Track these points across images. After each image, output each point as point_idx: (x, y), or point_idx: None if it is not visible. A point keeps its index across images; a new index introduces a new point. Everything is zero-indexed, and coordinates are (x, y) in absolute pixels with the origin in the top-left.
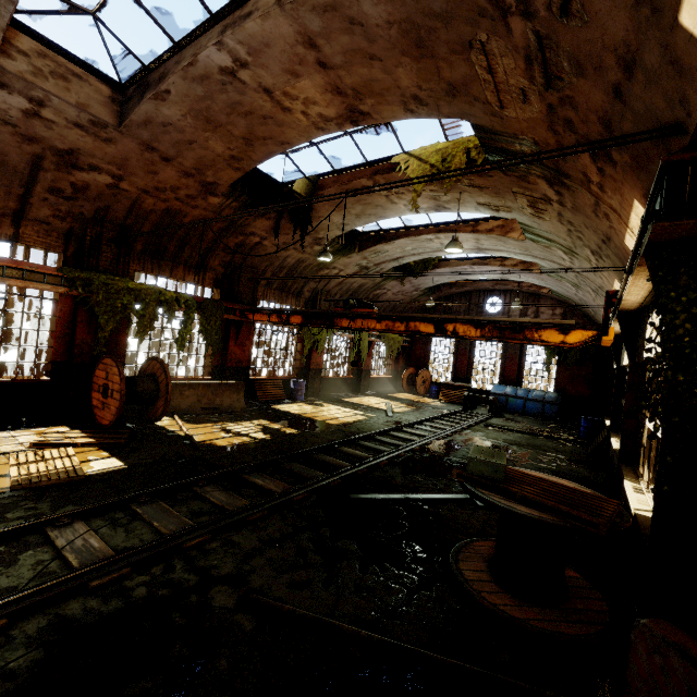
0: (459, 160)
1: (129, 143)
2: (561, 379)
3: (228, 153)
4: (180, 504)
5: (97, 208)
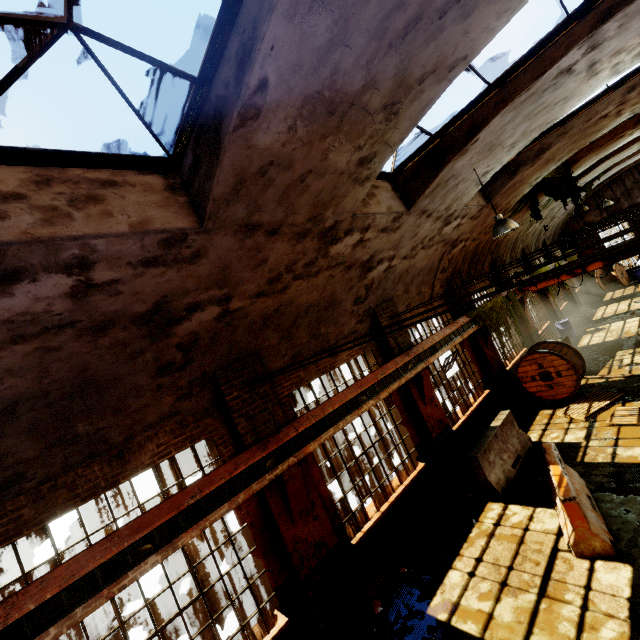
0: None
1: (486, 211)
2: None
3: (536, 177)
4: None
5: (452, 268)
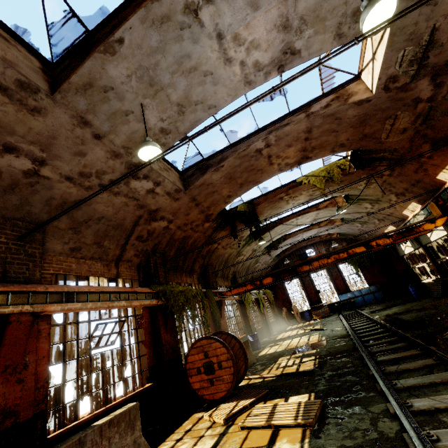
0: (336, 171)
1: (185, 199)
2: (368, 278)
3: (227, 194)
4: (405, 378)
5: (154, 244)
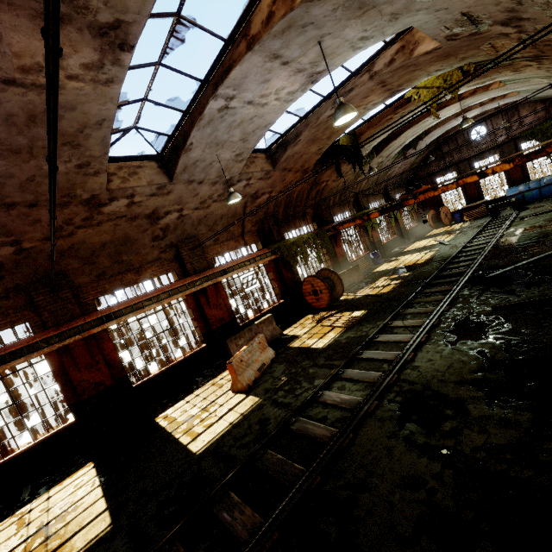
0: (456, 76)
1: (276, 173)
2: None
3: (317, 149)
4: (416, 307)
5: (264, 212)
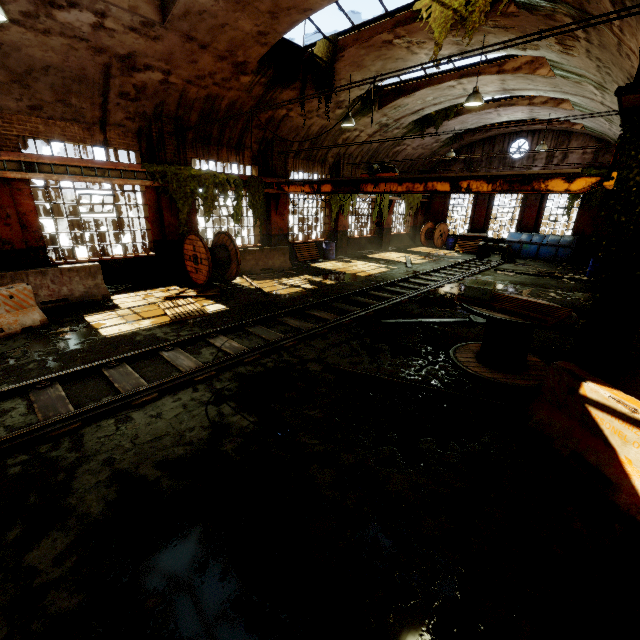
0: (483, 1)
1: (172, 37)
2: (580, 222)
3: (255, 29)
4: (272, 327)
5: (155, 105)
